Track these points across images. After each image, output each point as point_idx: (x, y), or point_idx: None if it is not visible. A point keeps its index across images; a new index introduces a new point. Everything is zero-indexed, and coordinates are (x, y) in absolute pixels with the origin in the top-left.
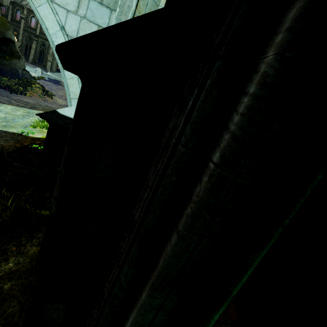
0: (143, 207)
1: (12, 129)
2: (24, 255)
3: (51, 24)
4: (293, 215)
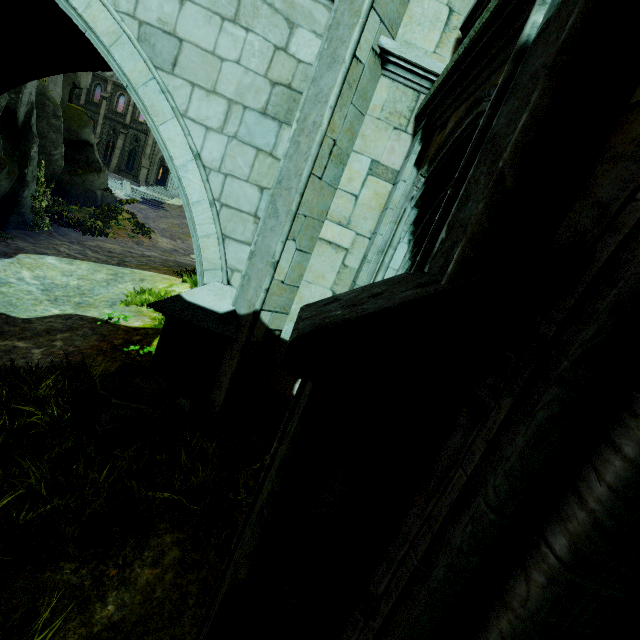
0: (395, 574)
1: (91, 309)
2: (132, 587)
3: (179, 150)
4: None
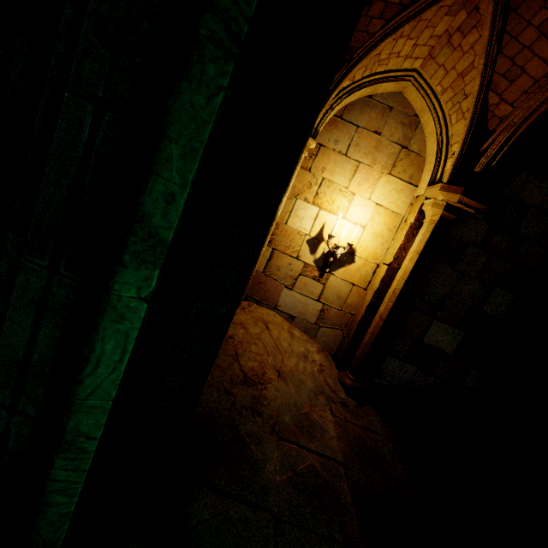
0: None
1: None
2: None
3: None
4: (253, 10)
